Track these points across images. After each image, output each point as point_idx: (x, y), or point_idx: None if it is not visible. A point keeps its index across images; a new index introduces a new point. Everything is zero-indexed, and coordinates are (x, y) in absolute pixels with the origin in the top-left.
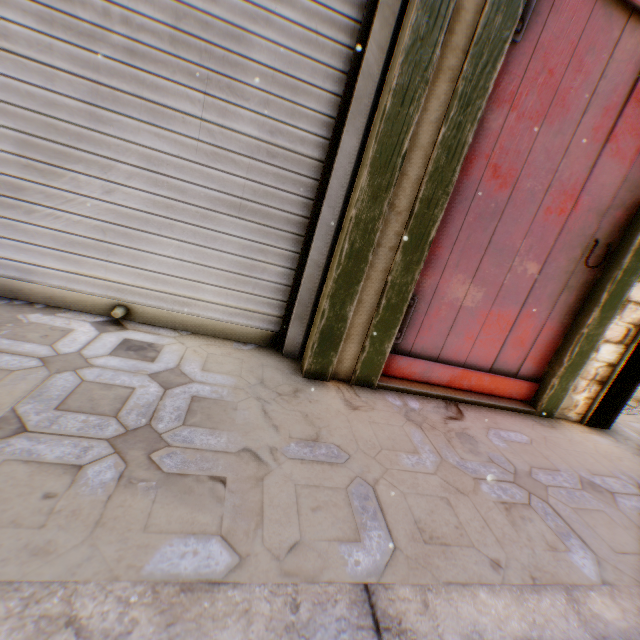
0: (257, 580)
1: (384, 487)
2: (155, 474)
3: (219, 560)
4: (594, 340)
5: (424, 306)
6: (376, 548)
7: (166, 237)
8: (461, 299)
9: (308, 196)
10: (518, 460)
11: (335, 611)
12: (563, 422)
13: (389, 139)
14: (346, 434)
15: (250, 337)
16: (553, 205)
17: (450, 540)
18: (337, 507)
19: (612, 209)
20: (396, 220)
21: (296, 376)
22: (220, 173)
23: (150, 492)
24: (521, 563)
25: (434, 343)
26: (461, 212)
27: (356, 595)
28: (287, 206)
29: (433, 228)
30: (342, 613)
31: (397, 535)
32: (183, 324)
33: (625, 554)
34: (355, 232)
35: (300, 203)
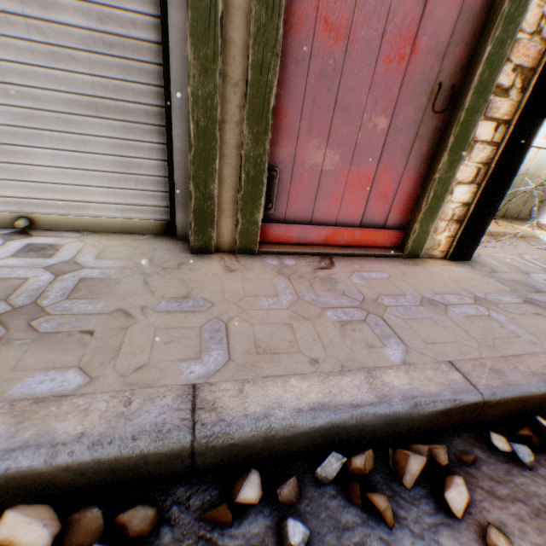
0: (101, 391)
1: (236, 322)
2: (32, 334)
3: (73, 382)
4: (447, 183)
5: (287, 175)
6: (212, 362)
7: (39, 147)
8: (320, 164)
9: (158, 84)
10: (370, 291)
11: (161, 403)
12: (429, 260)
13: (201, 3)
14: (216, 290)
15: (147, 228)
16: (392, 53)
17: (281, 351)
18: (188, 339)
19: (453, 48)
20: (234, 93)
21: (184, 253)
22: (65, 74)
23: (25, 346)
24: (337, 359)
25: (305, 208)
26: (301, 75)
27: (183, 392)
28: (141, 98)
29: (271, 95)
30: (167, 403)
31: (234, 352)
32: (84, 226)
33: (435, 344)
34: (196, 111)
35: (152, 93)
